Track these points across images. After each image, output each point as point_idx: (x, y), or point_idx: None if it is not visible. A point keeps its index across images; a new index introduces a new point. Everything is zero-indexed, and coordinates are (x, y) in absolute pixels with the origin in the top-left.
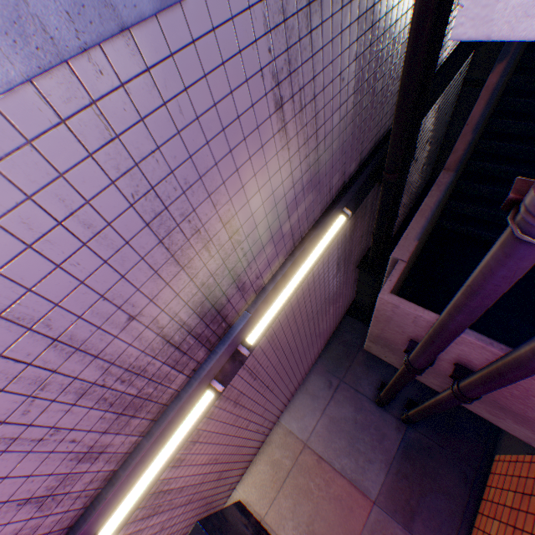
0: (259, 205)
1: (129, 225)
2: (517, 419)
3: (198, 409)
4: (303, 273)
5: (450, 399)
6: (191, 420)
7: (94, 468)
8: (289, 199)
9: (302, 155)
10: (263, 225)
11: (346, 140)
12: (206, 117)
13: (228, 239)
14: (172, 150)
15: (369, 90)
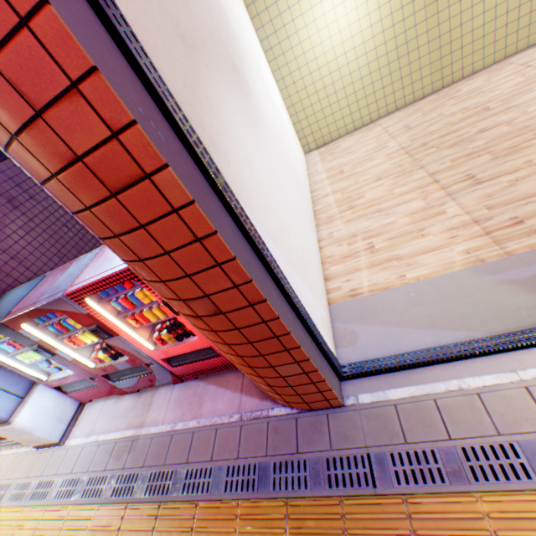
0: None
1: None
2: None
3: None
4: None
5: None
6: None
7: None
8: None
9: None
10: None
11: None
12: None
13: None
14: None
15: None
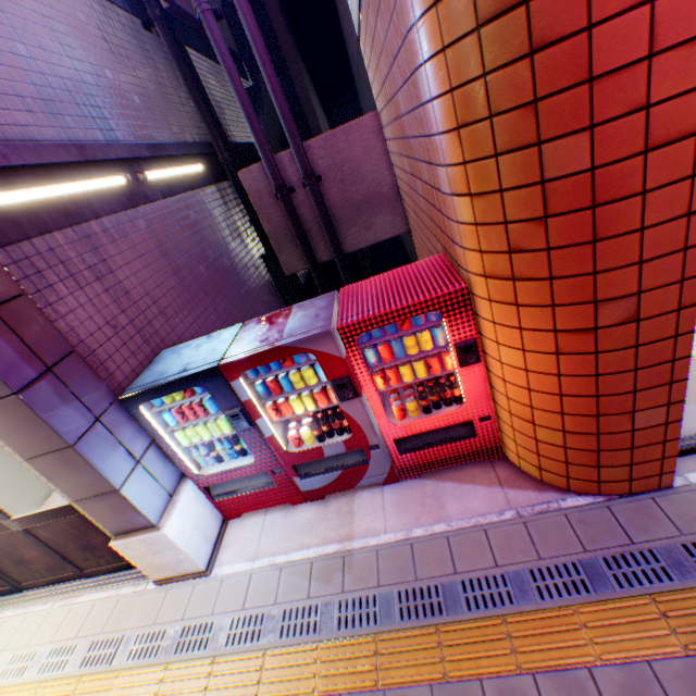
0: (113, 80)
1: (35, 8)
2: (370, 210)
3: (113, 178)
4: (178, 170)
5: (313, 196)
6: (108, 179)
7: (28, 118)
8: (138, 101)
9: (135, 83)
10: (122, 96)
11: (171, 111)
12: (66, 8)
13: (97, 76)
14: (52, 3)
15: (173, 96)
